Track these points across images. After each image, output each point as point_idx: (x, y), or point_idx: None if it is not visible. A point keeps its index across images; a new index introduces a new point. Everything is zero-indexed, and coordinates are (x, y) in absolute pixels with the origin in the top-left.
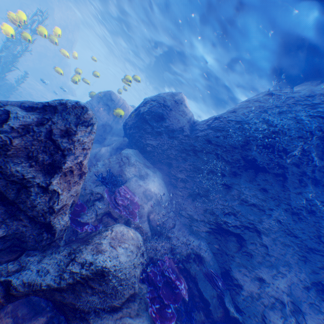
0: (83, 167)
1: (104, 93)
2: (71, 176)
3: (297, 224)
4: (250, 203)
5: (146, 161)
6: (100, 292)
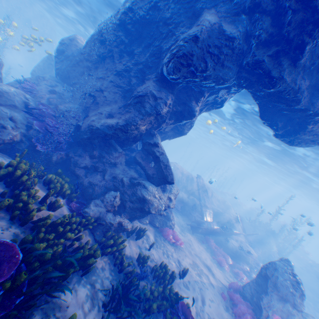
0: None
1: (47, 57)
2: None
3: (122, 81)
4: (100, 78)
5: (59, 81)
6: None
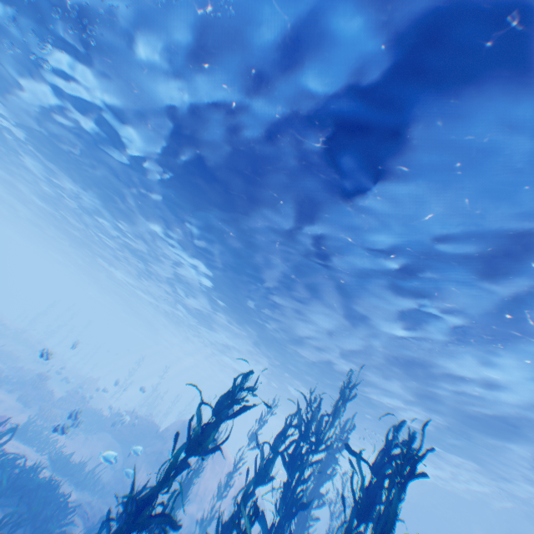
0: None
1: None
2: None
3: None
4: None
5: None
6: None
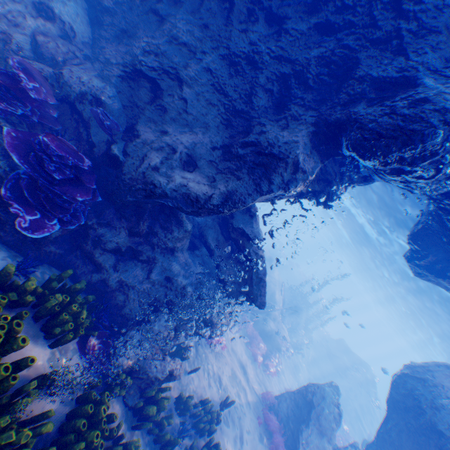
0: None
1: None
2: None
3: (233, 80)
4: (182, 43)
5: None
6: None
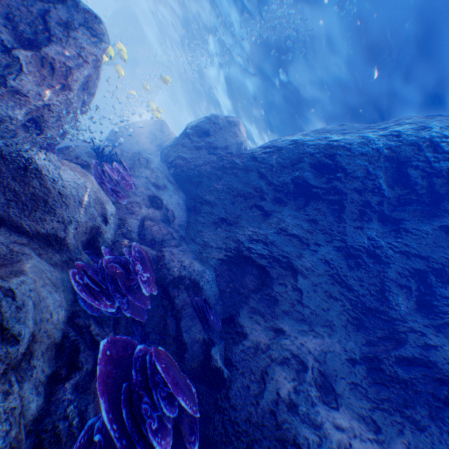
0: (70, 78)
1: (154, 121)
2: (50, 75)
3: (353, 270)
4: (291, 233)
5: (171, 178)
6: (11, 190)
